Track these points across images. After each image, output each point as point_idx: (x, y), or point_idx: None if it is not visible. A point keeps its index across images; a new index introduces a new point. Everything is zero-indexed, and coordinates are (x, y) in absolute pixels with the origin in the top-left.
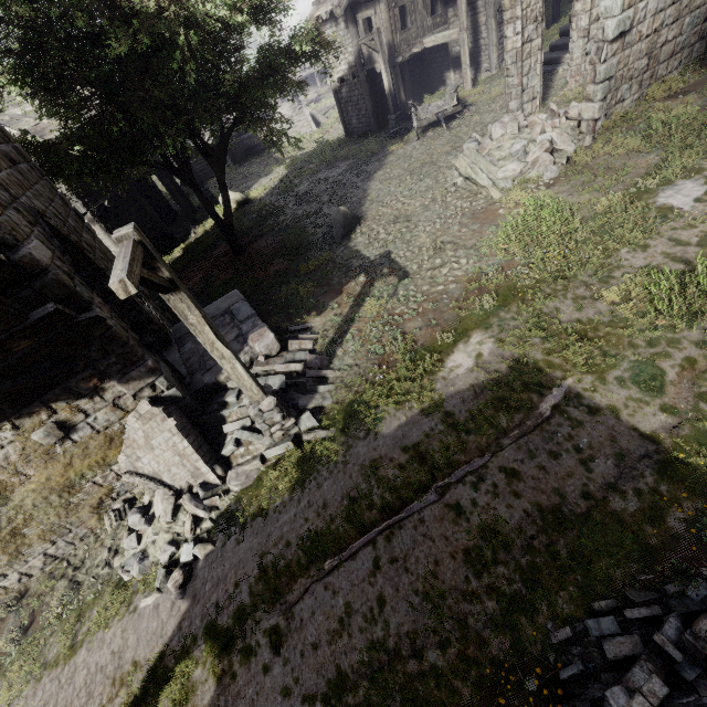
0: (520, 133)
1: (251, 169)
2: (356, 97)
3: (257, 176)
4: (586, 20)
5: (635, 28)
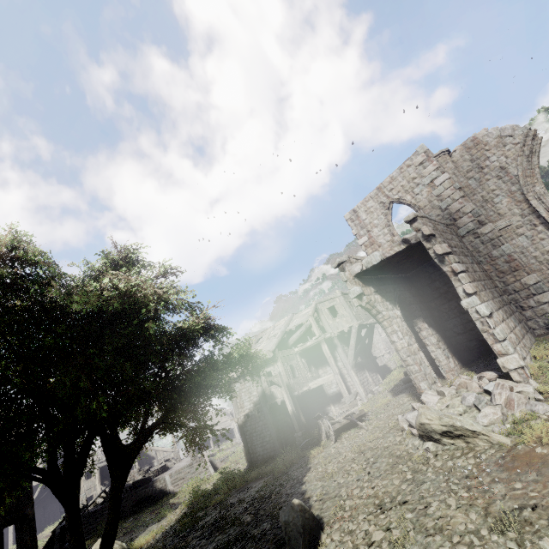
0: (458, 392)
1: (138, 520)
2: (260, 427)
3: (145, 526)
4: (433, 339)
5: (492, 314)
